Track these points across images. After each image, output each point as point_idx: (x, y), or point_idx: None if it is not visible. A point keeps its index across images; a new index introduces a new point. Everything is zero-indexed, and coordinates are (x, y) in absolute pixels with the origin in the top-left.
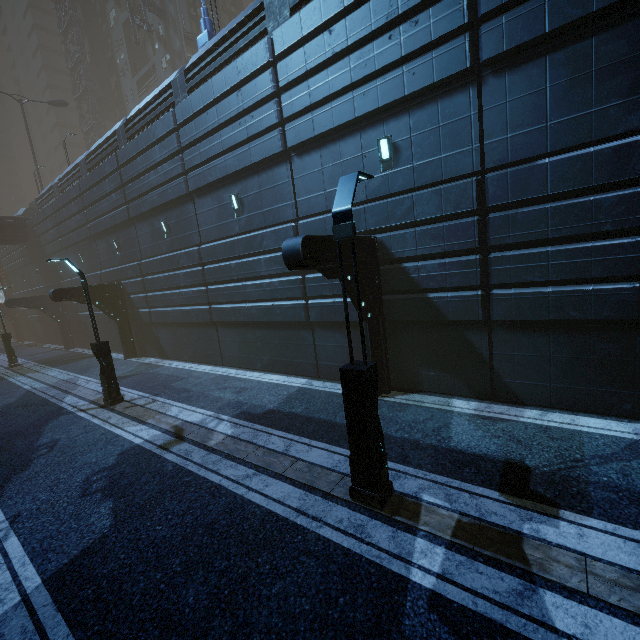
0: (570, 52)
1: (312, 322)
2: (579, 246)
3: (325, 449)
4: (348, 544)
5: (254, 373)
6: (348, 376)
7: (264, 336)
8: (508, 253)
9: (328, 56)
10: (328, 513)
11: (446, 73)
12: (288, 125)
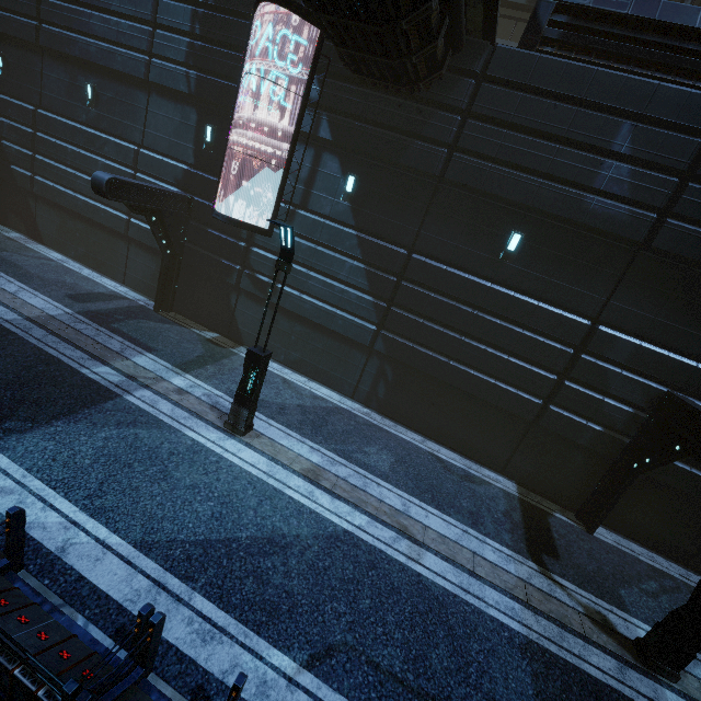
0: (71, 69)
1: None
2: (62, 167)
3: None
4: None
5: None
6: None
7: None
8: (42, 158)
9: None
10: None
11: (27, 38)
12: None
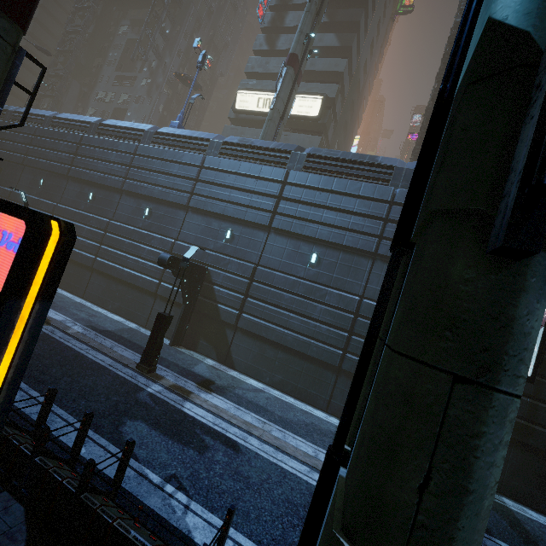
0: (295, 241)
1: (157, 294)
2: (274, 309)
3: (133, 353)
4: (127, 377)
5: (104, 310)
6: (160, 316)
7: (124, 291)
8: (253, 300)
9: (224, 184)
10: (123, 369)
11: (260, 222)
12: (194, 196)
